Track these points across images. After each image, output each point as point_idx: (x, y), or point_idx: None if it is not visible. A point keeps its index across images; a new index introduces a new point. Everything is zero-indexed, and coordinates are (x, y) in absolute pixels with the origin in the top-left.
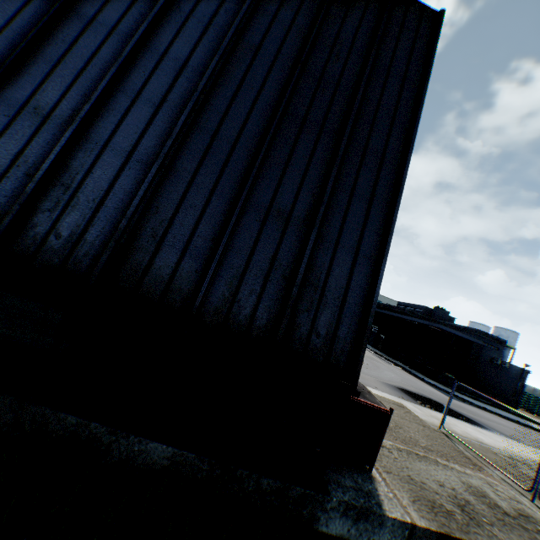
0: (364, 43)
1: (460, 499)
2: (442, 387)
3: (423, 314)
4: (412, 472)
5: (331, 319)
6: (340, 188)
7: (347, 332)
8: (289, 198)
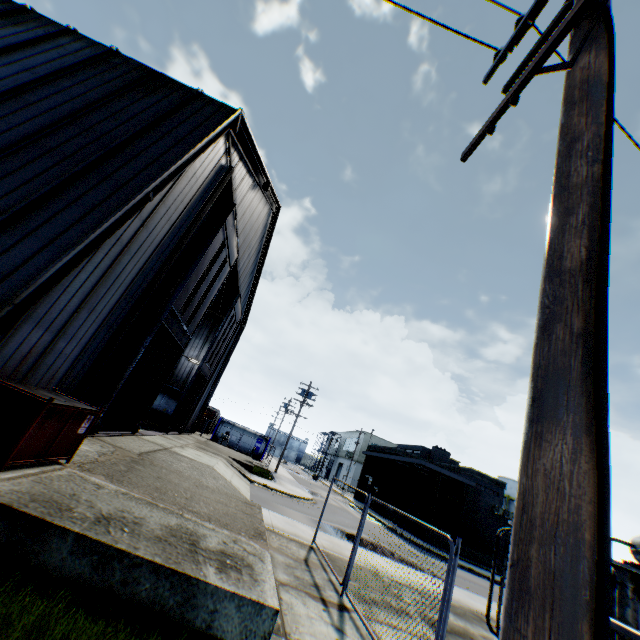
0: (150, 116)
1: (127, 519)
2: (424, 544)
3: (421, 456)
4: (90, 496)
5: None
6: (62, 197)
7: None
8: None
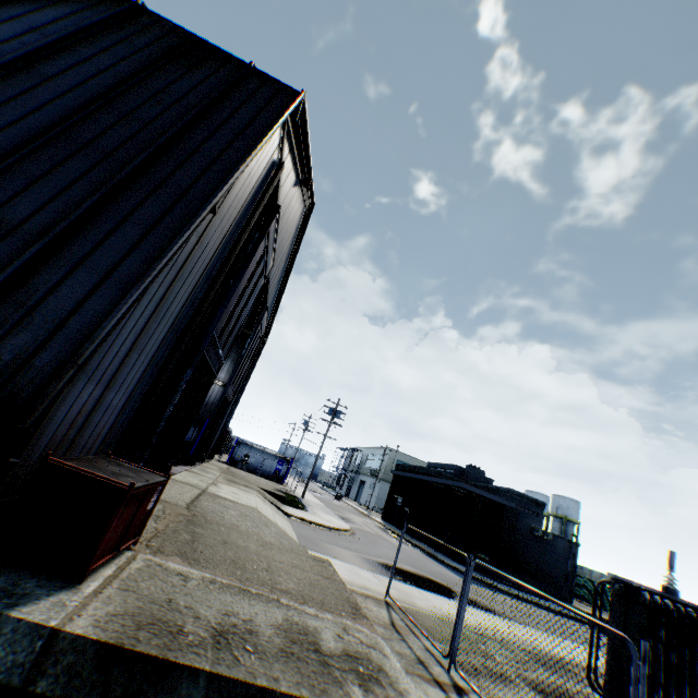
0: (199, 99)
1: (240, 627)
2: None
3: (455, 475)
4: (185, 598)
5: (29, 343)
6: (110, 211)
7: (50, 361)
8: (26, 211)
